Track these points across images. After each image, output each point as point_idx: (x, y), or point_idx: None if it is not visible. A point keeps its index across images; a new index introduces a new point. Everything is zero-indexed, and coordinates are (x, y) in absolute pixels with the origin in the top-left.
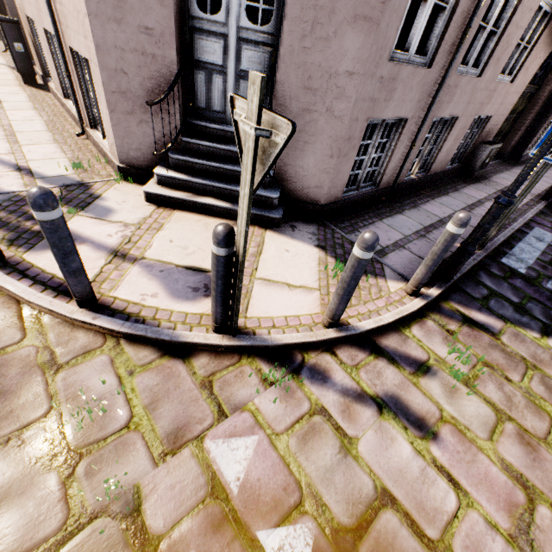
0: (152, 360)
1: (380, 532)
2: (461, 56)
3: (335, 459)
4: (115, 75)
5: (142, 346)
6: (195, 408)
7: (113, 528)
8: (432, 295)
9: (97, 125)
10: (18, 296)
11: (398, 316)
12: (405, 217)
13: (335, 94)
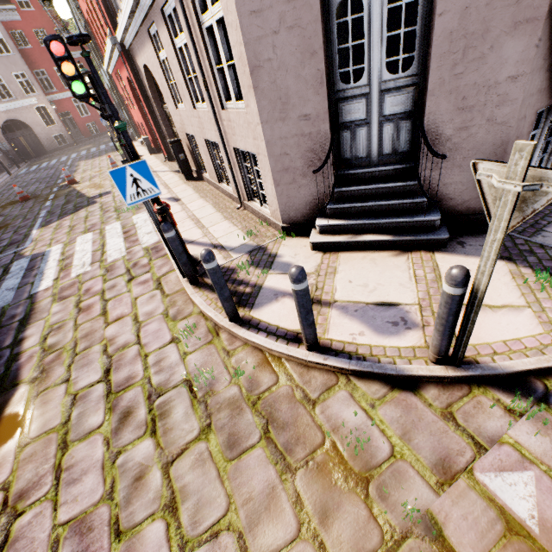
0: (384, 394)
1: None
2: None
3: None
4: (279, 159)
5: (370, 381)
6: (448, 439)
7: (426, 549)
8: None
9: (252, 197)
10: (262, 346)
11: None
12: None
13: (495, 103)
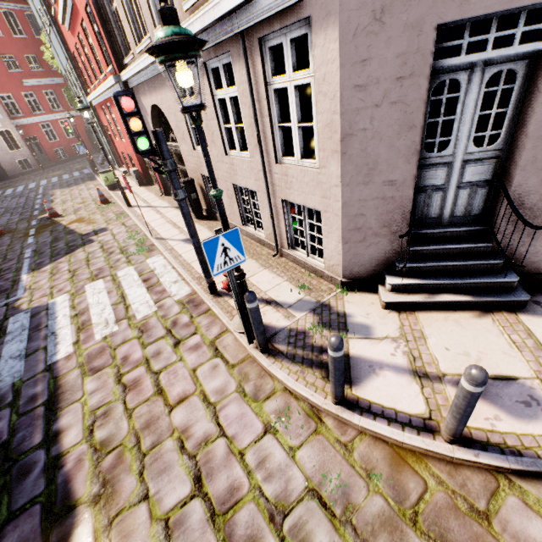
0: None
1: None
2: None
3: None
4: (353, 218)
5: (534, 480)
6: None
7: None
8: None
9: (293, 246)
10: (388, 437)
11: None
12: None
13: None
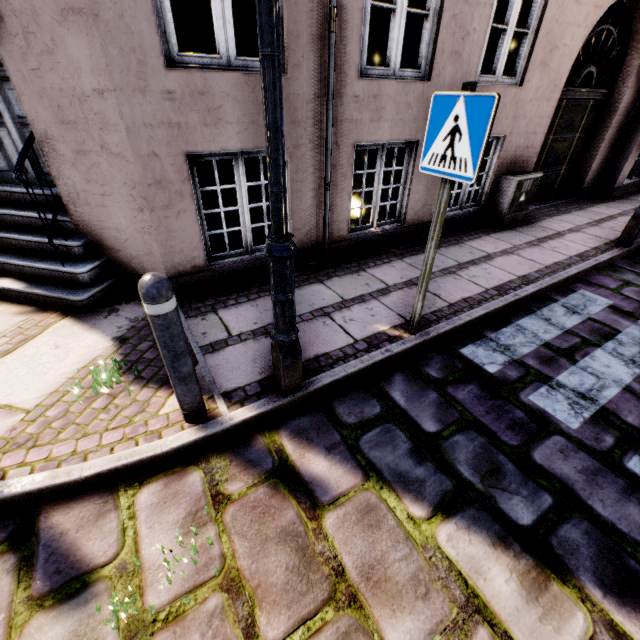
0: None
1: None
2: (353, 52)
3: None
4: None
5: None
6: None
7: None
8: (230, 421)
9: None
10: None
11: (114, 464)
12: (323, 288)
13: (99, 124)
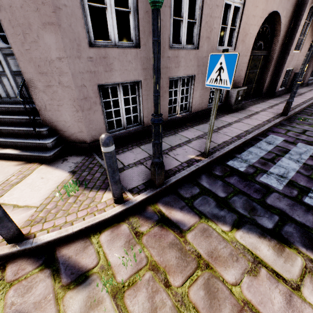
0: None
1: None
2: (167, 38)
3: None
4: None
5: None
6: None
7: None
8: (135, 201)
9: None
10: None
11: (87, 224)
12: None
13: (58, 73)
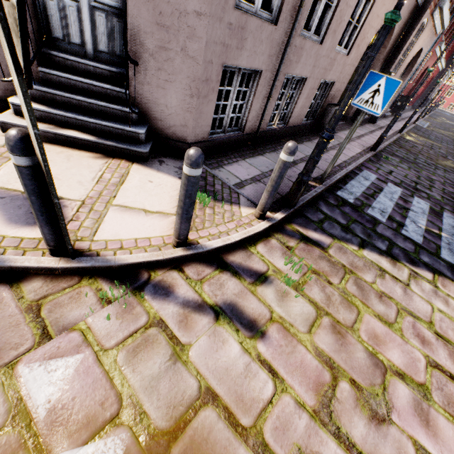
0: None
1: (197, 429)
2: (302, 20)
3: (163, 366)
4: None
5: None
6: (13, 333)
7: None
8: (277, 218)
9: None
10: None
11: (245, 235)
12: (265, 158)
13: (187, 33)
